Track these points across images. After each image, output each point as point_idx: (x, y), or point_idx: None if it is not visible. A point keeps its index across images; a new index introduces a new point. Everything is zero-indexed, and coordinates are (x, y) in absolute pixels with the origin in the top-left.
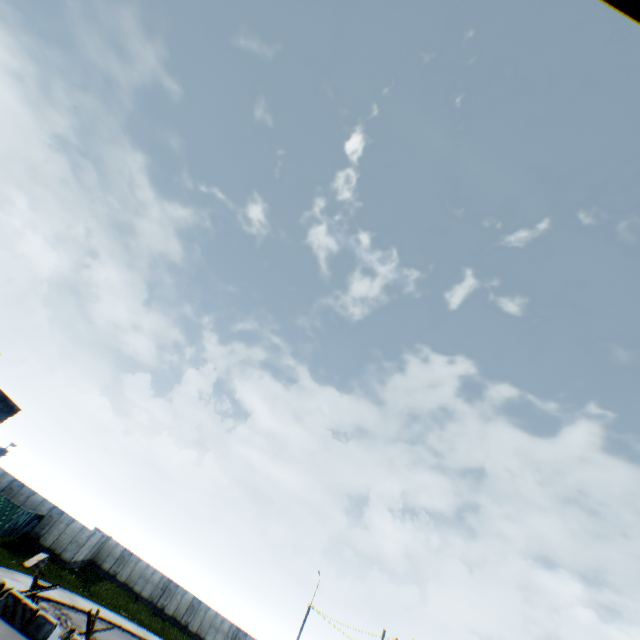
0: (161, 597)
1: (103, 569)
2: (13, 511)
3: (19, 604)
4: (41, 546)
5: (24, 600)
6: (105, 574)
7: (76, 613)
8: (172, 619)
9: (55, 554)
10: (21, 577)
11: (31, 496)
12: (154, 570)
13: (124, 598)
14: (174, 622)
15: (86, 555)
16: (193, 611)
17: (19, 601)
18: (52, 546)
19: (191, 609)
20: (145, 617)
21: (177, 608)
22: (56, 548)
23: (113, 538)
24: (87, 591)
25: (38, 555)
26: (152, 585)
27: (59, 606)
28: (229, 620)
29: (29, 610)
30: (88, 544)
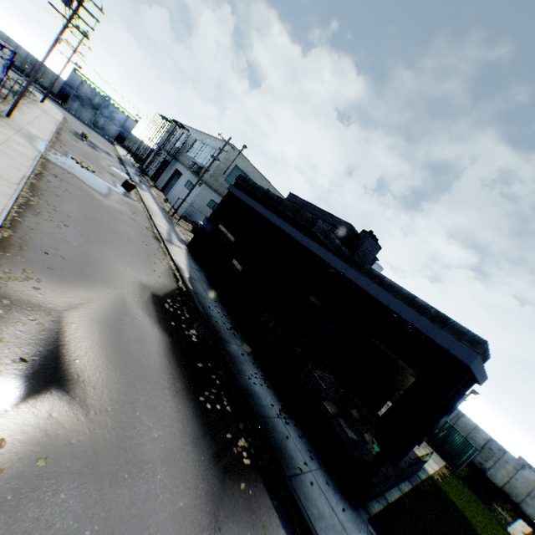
0: None
1: None
2: (464, 446)
3: None
4: (488, 481)
5: None
6: None
7: None
8: None
9: (509, 500)
10: None
11: (458, 416)
12: None
13: None
14: None
15: None
16: None
17: None
18: (501, 487)
19: None
20: None
21: None
22: (507, 492)
23: None
24: None
25: (515, 521)
26: None
27: None
28: None
29: None
30: None
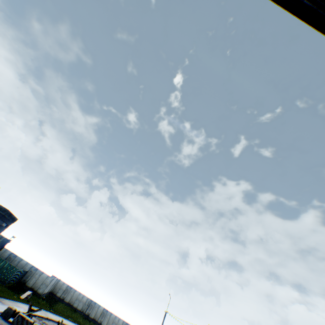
0: (87, 309)
1: (57, 296)
2: (13, 270)
3: (24, 320)
4: (27, 287)
5: (26, 318)
6: (58, 299)
7: (49, 321)
8: (93, 320)
9: (34, 290)
10: (20, 305)
11: (20, 261)
12: (83, 295)
13: (69, 311)
14: (94, 321)
15: (49, 290)
16: (104, 315)
17: (24, 318)
18: (32, 286)
19: (103, 314)
20: (81, 320)
21: (95, 314)
22: (34, 287)
23: (61, 280)
24: (51, 309)
25: (27, 292)
26: (82, 303)
27: (40, 318)
28: (122, 319)
29: (29, 323)
30: (50, 284)
